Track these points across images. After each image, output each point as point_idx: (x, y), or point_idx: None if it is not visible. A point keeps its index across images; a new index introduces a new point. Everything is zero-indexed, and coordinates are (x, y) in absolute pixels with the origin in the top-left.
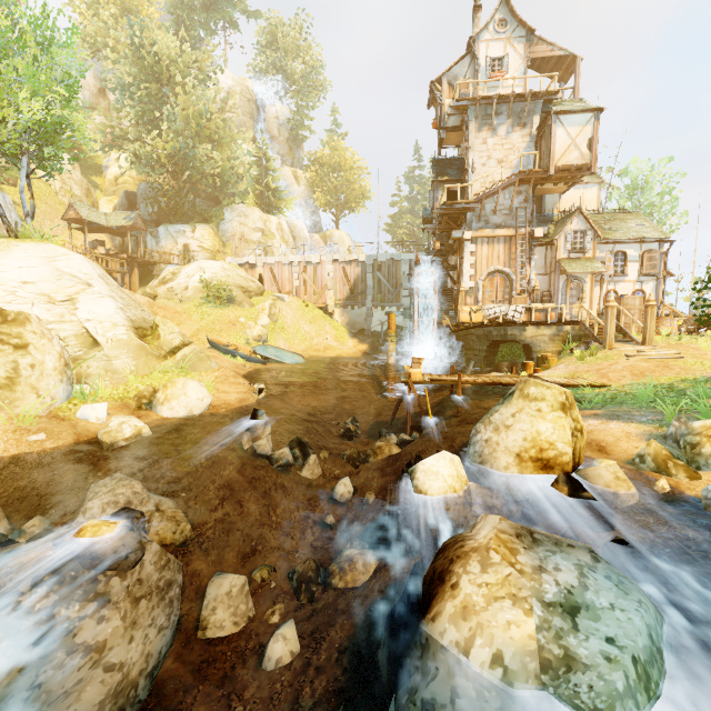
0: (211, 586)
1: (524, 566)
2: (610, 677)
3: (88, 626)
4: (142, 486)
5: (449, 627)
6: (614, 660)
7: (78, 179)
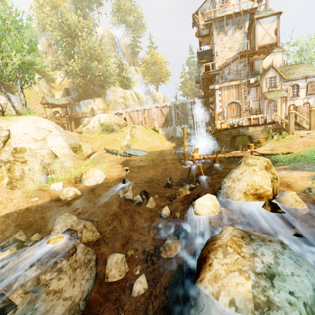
0: (109, 259)
1: (245, 253)
2: (291, 314)
3: (54, 282)
4: (77, 217)
5: (208, 285)
6: (294, 304)
7: (45, 85)
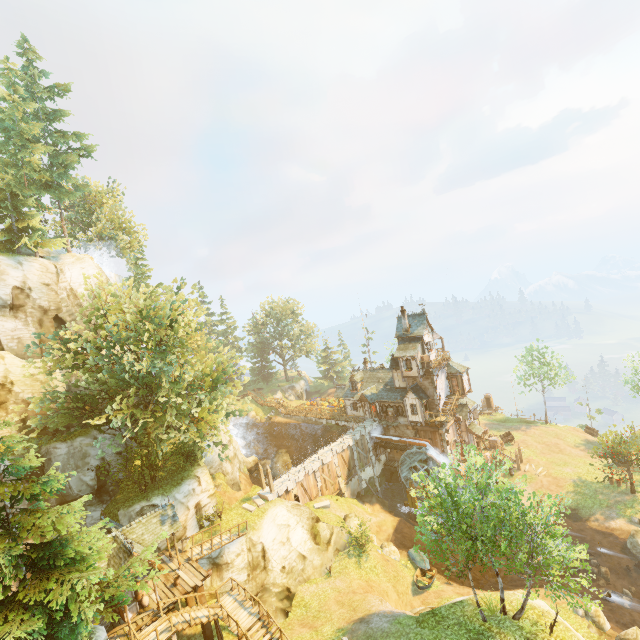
0: None
1: None
2: None
3: None
4: None
5: None
6: None
7: None
